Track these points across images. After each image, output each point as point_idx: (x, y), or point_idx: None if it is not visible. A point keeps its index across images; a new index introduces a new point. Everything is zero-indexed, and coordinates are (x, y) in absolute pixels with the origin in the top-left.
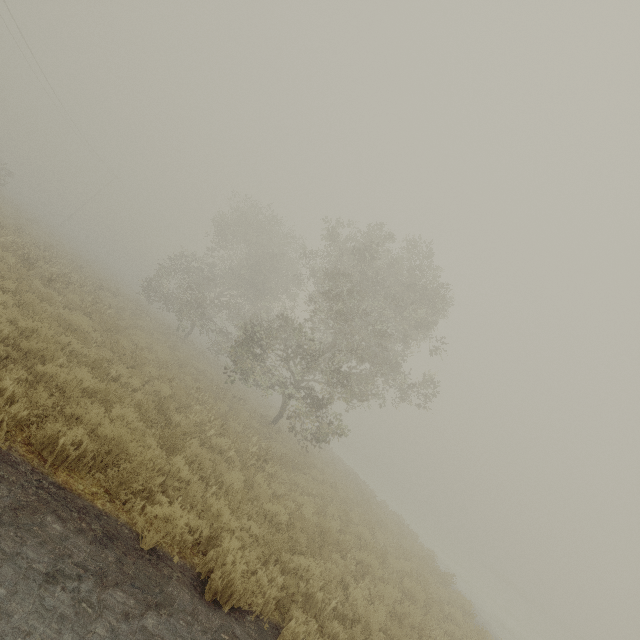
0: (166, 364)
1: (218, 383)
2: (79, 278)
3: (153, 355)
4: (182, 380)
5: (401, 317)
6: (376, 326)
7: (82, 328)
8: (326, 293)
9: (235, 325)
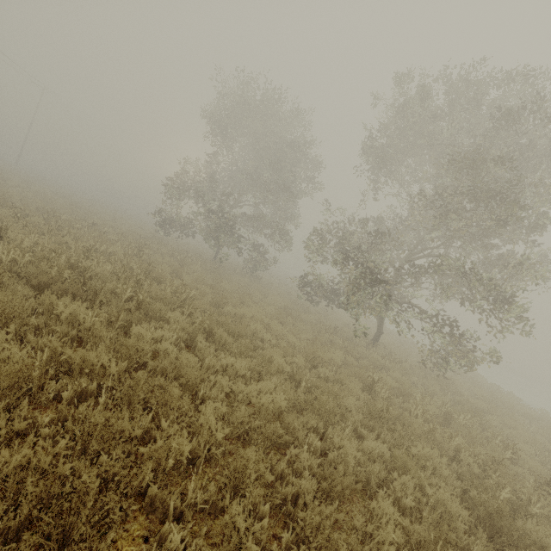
0: (310, 353)
1: (302, 315)
2: (123, 254)
3: (285, 343)
4: (332, 363)
5: None
6: (539, 221)
7: (275, 408)
8: (468, 193)
9: (265, 234)
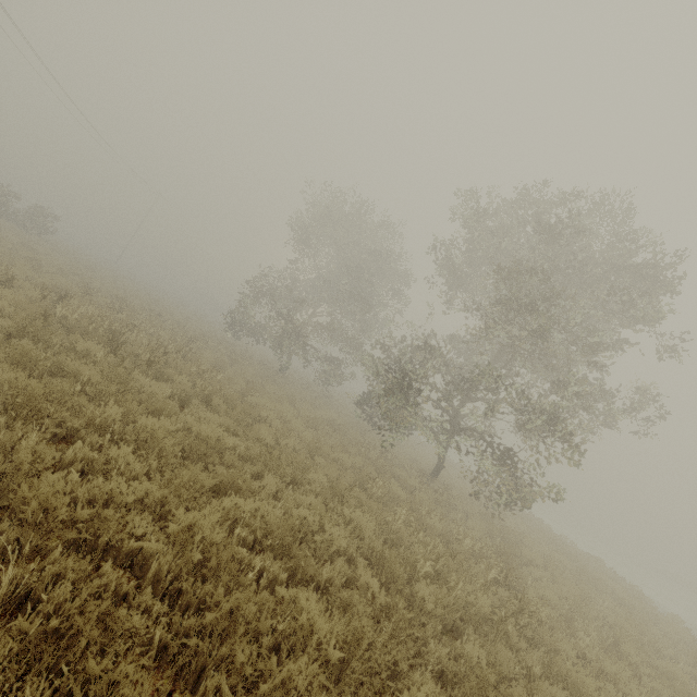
0: (314, 445)
1: (352, 433)
2: (169, 337)
3: (293, 433)
4: (338, 462)
5: (624, 318)
6: (590, 339)
7: (221, 444)
8: (505, 303)
9: (340, 348)
